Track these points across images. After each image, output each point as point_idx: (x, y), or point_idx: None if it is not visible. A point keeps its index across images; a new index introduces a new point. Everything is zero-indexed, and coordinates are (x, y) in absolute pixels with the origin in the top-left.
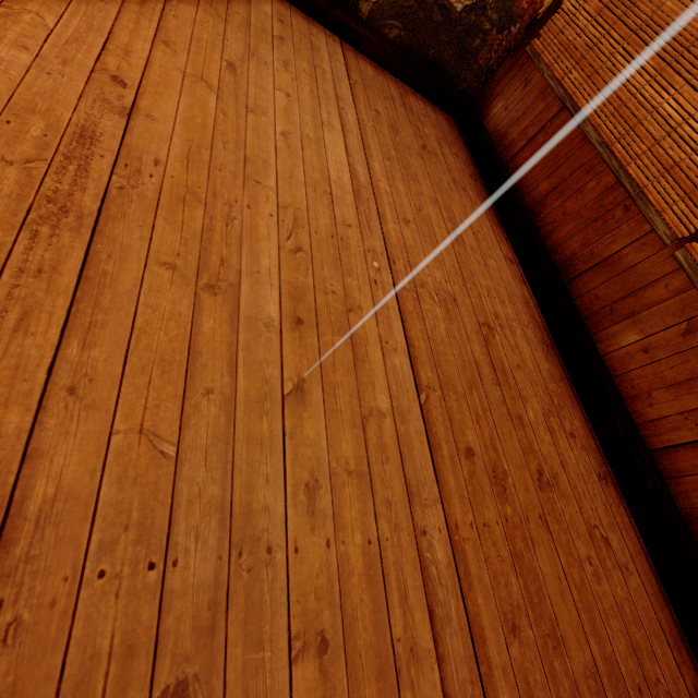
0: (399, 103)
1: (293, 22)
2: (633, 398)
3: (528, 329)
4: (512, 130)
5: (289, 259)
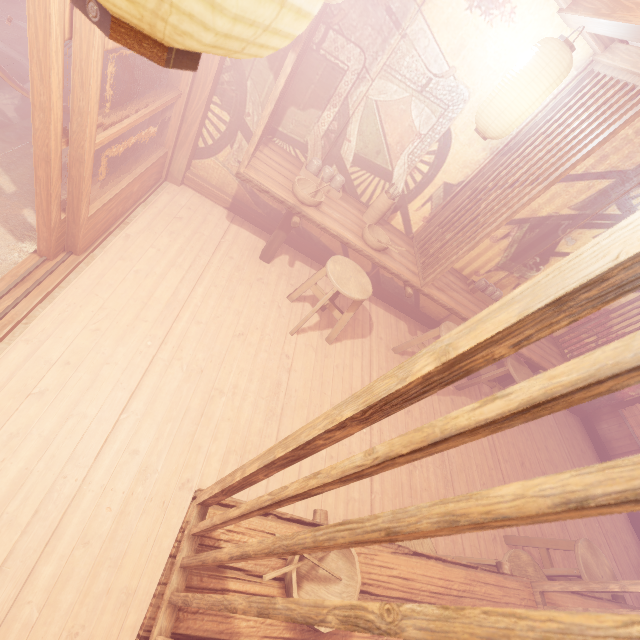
0: (567, 425)
1: None
2: None
3: (636, 547)
4: (613, 442)
5: (585, 528)
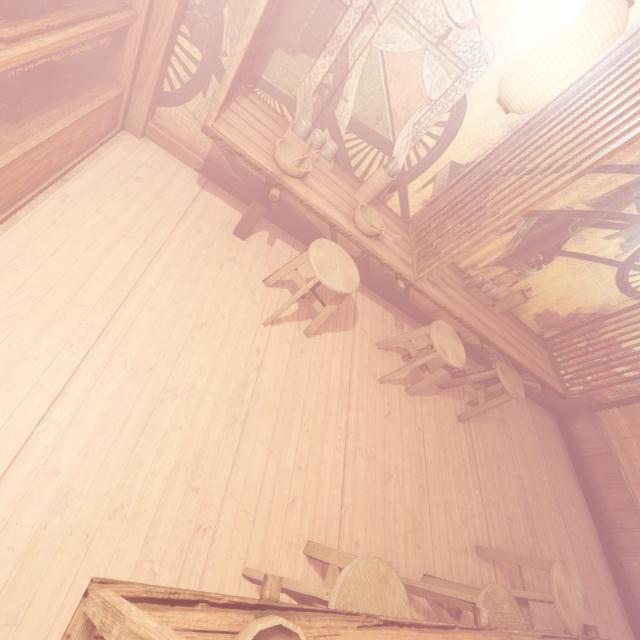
0: (544, 425)
1: (518, 401)
2: (634, 588)
3: (596, 547)
4: (586, 443)
5: (553, 532)
